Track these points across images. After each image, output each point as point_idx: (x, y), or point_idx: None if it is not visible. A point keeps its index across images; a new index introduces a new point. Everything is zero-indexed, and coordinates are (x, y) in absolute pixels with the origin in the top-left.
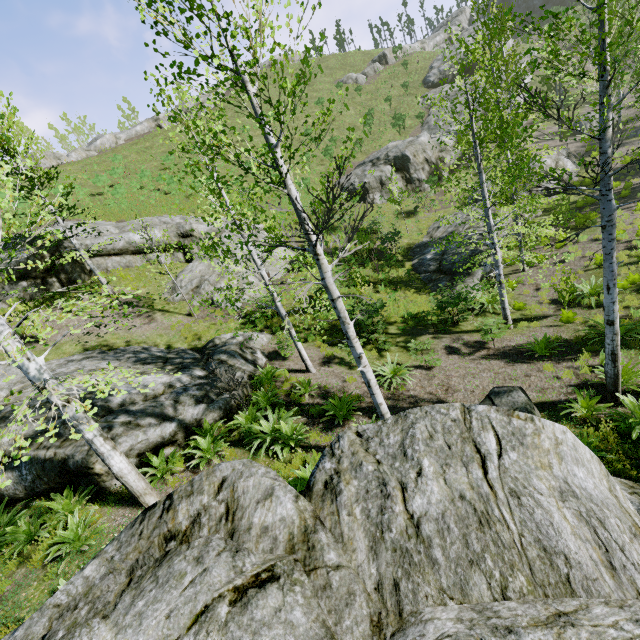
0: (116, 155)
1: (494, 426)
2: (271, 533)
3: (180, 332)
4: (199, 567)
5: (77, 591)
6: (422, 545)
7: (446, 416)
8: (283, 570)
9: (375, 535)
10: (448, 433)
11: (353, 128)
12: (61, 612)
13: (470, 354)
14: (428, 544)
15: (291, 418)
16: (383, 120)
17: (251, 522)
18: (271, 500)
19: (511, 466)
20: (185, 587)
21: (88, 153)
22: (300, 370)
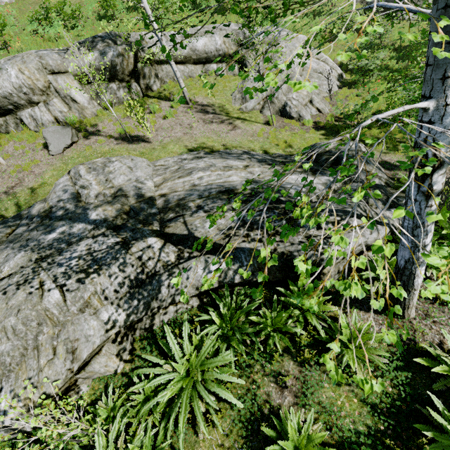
0: None
1: None
2: None
3: (267, 139)
4: None
5: None
6: None
7: None
8: None
9: None
10: None
11: None
12: None
13: None
14: None
15: None
16: None
17: None
18: None
19: None
20: None
21: None
22: None
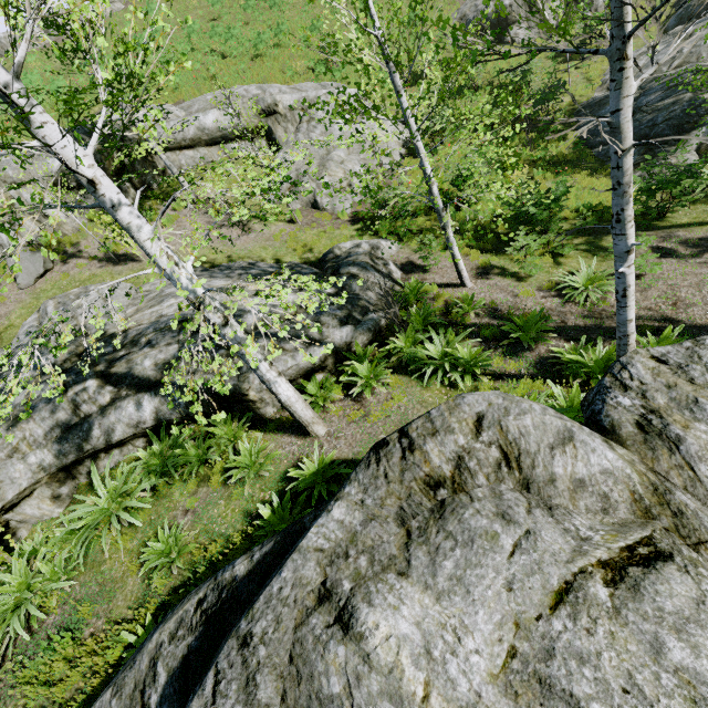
0: (149, 3)
1: None
2: (593, 489)
3: (286, 243)
4: (514, 528)
5: (337, 536)
6: None
7: None
8: (668, 545)
9: None
10: None
11: None
12: (329, 558)
13: (695, 256)
14: None
15: (468, 341)
16: None
17: (552, 472)
18: (574, 446)
19: None
20: (510, 552)
21: (112, 6)
22: (450, 284)
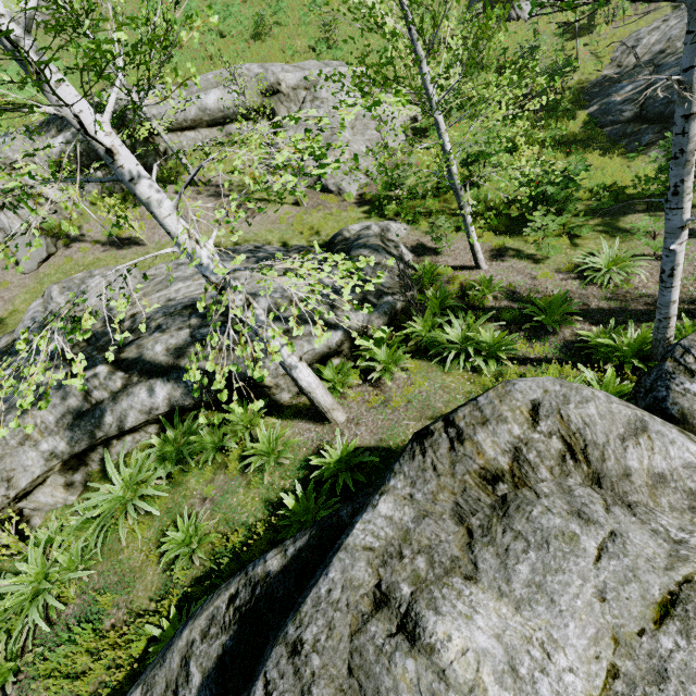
0: None
1: None
2: (676, 484)
3: (292, 226)
4: (596, 528)
5: (386, 534)
6: None
7: None
8: None
9: None
10: None
11: None
12: (381, 558)
13: None
14: None
15: (491, 324)
16: None
17: (625, 466)
18: (649, 437)
19: None
20: (595, 556)
21: None
22: (464, 267)
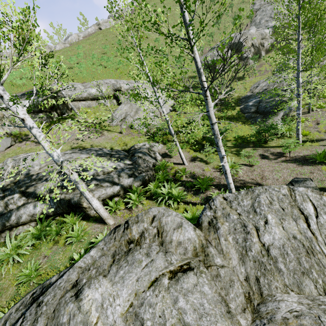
0: (79, 46)
1: (311, 200)
2: (183, 245)
3: (116, 141)
4: (149, 258)
5: (88, 262)
6: (271, 260)
7: (279, 192)
8: (194, 265)
9: (242, 252)
10: (281, 202)
11: (243, 8)
12: (82, 270)
13: (275, 159)
14: (275, 260)
15: (177, 187)
16: (227, 20)
17: (171, 239)
18: (181, 229)
19: (325, 223)
20: (143, 267)
21: (65, 45)
22: (179, 163)
